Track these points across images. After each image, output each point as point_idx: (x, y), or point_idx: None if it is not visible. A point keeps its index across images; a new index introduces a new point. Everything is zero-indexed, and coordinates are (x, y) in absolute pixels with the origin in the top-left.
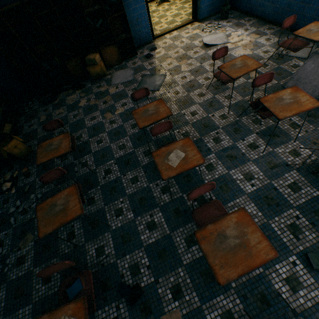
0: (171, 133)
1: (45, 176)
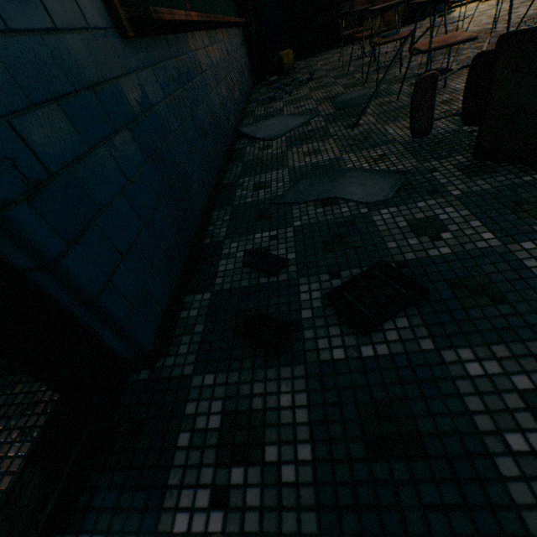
0: (482, 28)
1: (355, 4)
